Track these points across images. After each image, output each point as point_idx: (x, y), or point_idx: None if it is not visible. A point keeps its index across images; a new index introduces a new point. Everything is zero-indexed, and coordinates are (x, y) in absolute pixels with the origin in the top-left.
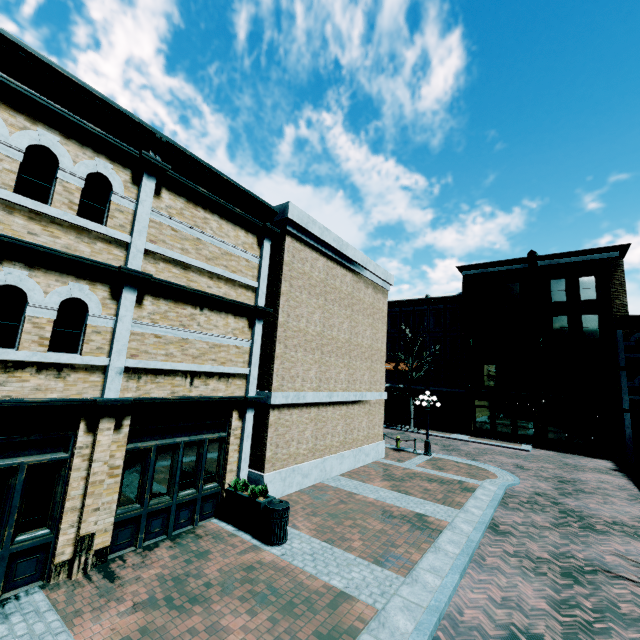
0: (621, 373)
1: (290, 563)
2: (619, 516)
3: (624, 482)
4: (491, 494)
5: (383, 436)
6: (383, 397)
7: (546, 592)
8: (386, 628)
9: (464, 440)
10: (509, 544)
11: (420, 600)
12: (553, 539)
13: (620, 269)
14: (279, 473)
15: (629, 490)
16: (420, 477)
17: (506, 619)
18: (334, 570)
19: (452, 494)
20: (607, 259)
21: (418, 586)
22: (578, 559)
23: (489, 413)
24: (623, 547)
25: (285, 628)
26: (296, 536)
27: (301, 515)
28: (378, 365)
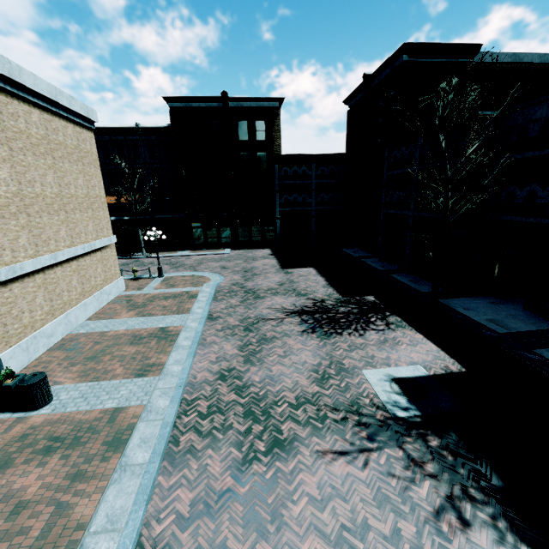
0: (276, 194)
1: (64, 412)
2: (271, 284)
3: (274, 262)
4: (208, 295)
5: (120, 271)
6: (113, 241)
7: (237, 344)
8: (153, 412)
9: (187, 255)
10: (219, 324)
11: (171, 384)
12: (241, 311)
13: (279, 118)
14: (18, 347)
15: (276, 266)
16: (158, 298)
17: (219, 368)
18: (106, 398)
19: (183, 304)
20: (272, 108)
21: (169, 377)
22: (252, 318)
23: (203, 231)
24: (271, 302)
25: (78, 455)
26: (61, 390)
27: (59, 371)
28: (101, 212)
